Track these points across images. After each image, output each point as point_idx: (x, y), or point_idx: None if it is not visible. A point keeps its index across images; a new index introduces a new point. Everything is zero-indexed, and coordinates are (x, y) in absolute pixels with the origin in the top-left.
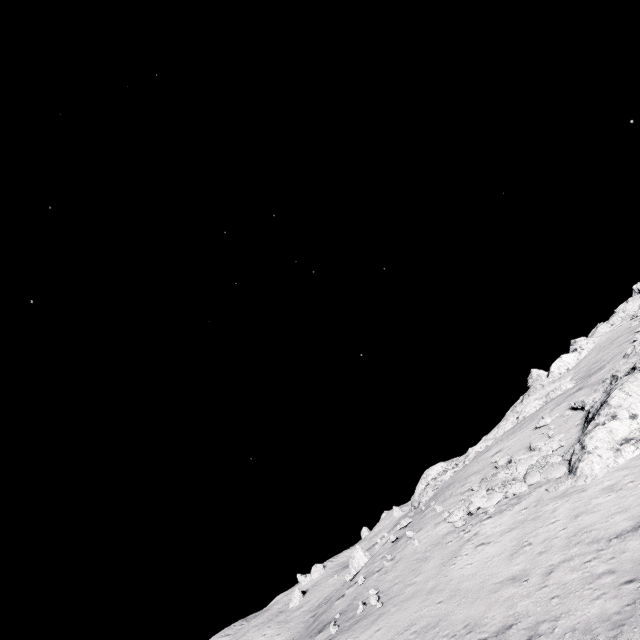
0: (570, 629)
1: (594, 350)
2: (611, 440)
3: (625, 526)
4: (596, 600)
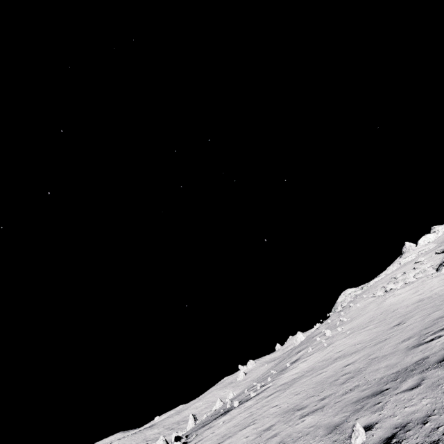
0: None
1: None
2: None
3: None
4: None
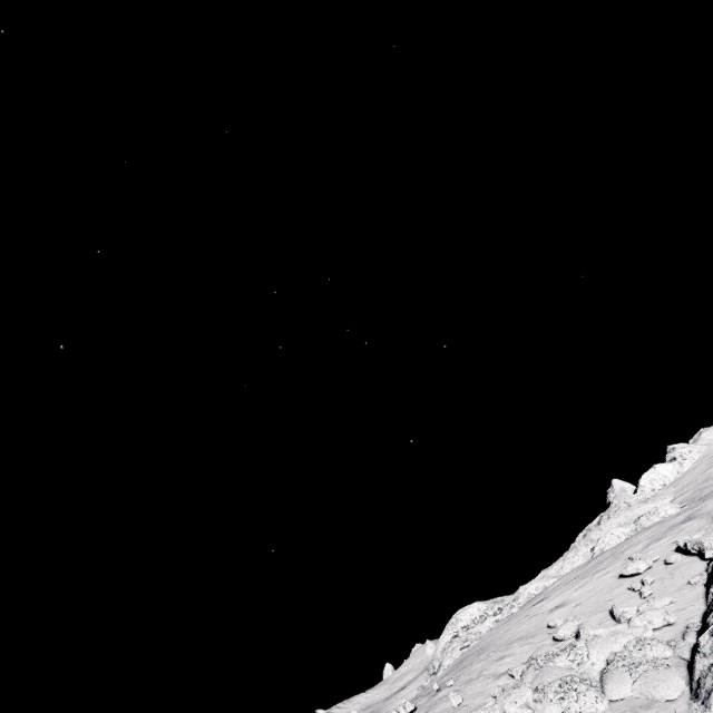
0: None
1: (702, 462)
2: None
3: None
4: None
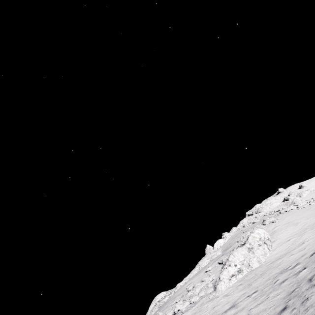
0: None
1: (230, 238)
2: (228, 275)
3: (227, 307)
4: None
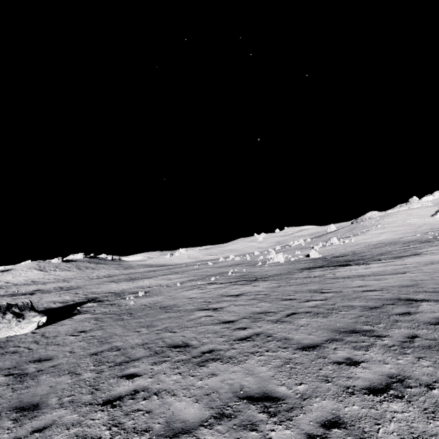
0: (435, 223)
1: None
2: None
3: None
4: (438, 222)
